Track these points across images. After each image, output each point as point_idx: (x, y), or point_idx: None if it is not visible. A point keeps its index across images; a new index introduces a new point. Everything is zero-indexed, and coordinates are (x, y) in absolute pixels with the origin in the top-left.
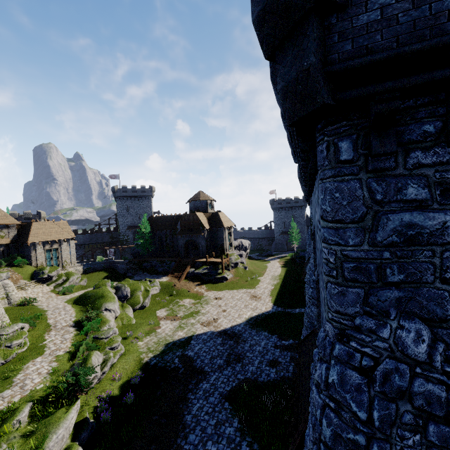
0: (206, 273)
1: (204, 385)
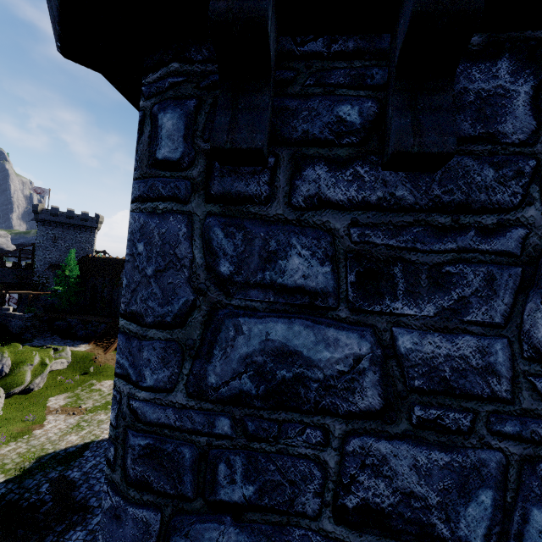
0: None
1: (76, 534)
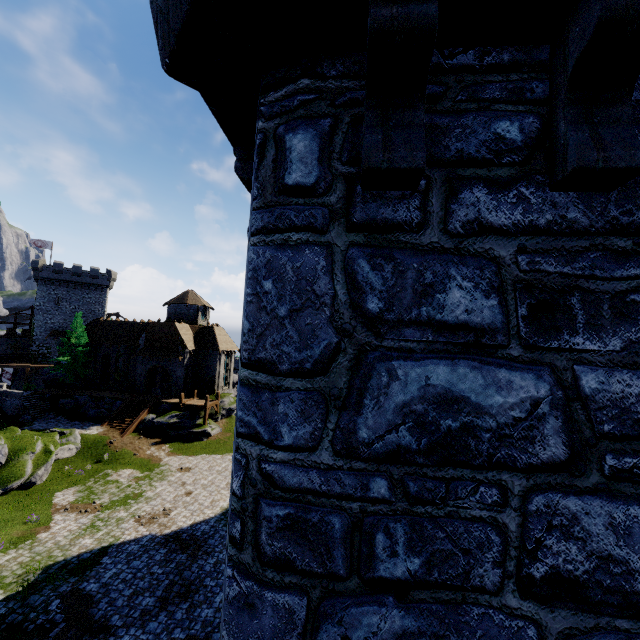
0: (175, 423)
1: None
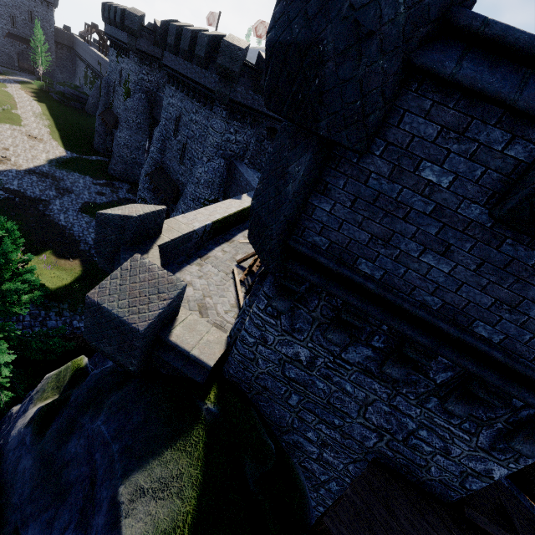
0: None
1: (55, 207)
